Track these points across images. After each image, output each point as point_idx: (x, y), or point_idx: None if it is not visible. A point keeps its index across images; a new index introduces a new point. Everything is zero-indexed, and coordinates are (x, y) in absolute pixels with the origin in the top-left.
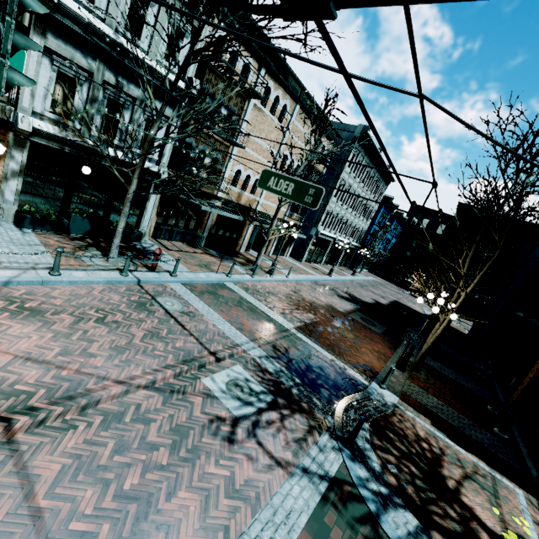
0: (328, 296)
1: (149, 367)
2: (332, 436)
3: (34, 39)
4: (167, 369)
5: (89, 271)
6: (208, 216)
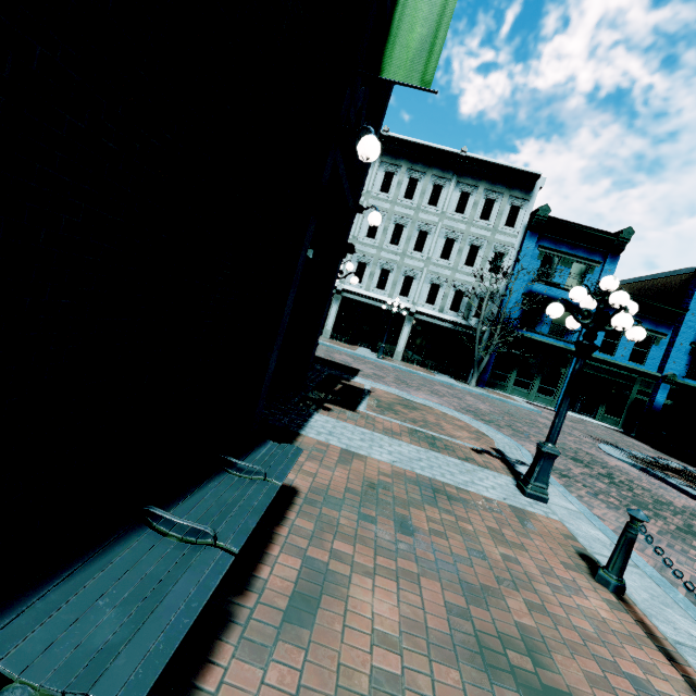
0: None
1: None
2: None
3: None
4: None
5: None
6: None
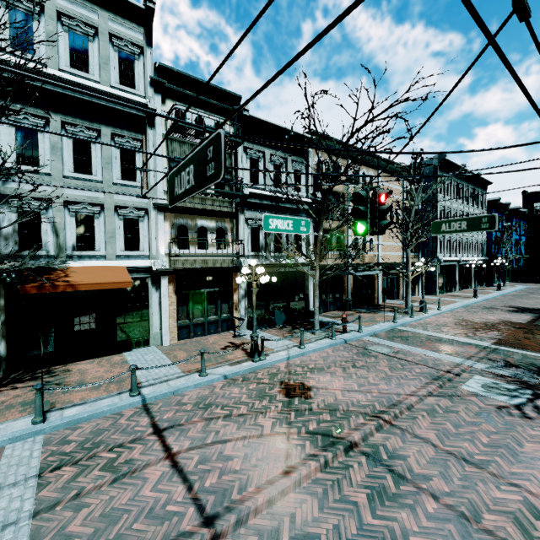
0: (494, 314)
1: (416, 385)
2: None
3: (240, 217)
4: (428, 385)
5: (314, 342)
6: (346, 282)
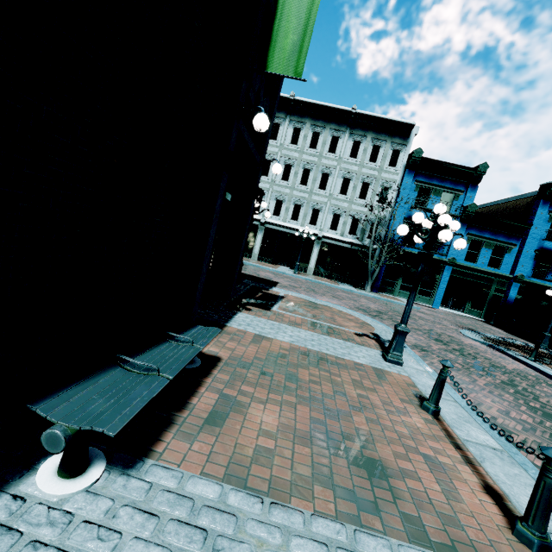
0: None
1: None
2: None
3: None
4: None
5: None
6: None
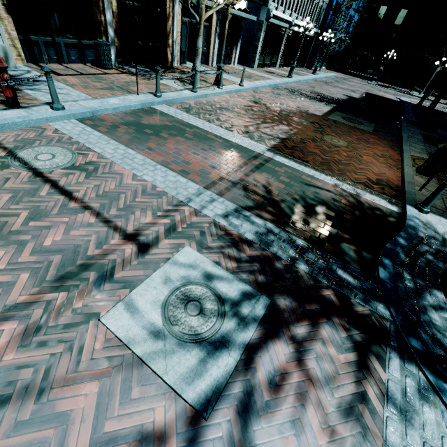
0: (296, 99)
1: None
2: (404, 355)
3: None
4: (3, 322)
5: None
6: (101, 4)
